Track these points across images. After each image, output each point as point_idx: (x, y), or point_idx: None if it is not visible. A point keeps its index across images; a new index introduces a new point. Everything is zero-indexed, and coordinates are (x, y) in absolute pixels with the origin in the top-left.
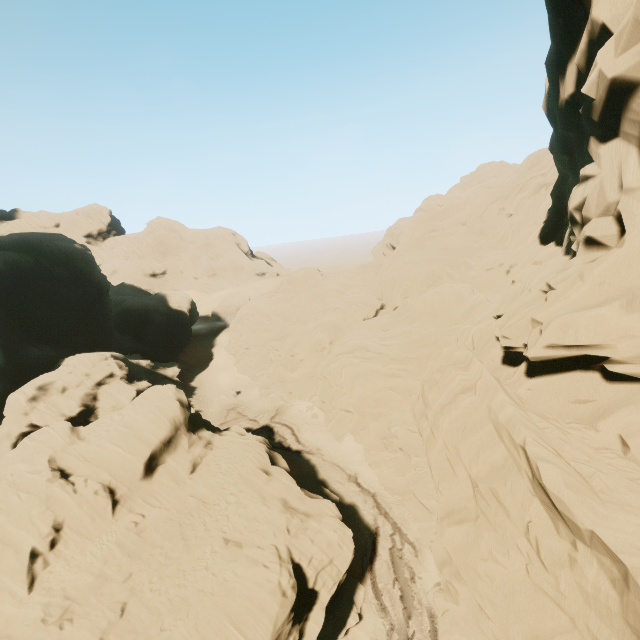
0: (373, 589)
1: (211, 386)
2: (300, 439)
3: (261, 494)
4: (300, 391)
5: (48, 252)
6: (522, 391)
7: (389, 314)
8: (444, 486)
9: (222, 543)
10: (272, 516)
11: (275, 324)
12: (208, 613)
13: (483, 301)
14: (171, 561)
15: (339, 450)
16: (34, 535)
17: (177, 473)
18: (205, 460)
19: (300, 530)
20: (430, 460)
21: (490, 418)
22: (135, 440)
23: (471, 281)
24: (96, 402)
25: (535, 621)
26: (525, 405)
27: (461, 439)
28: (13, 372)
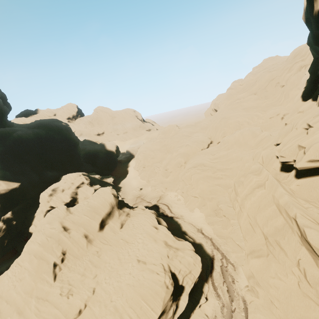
0: (212, 286)
1: (128, 186)
2: (172, 211)
3: (154, 238)
4: (171, 187)
5: (51, 128)
6: (293, 186)
7: (215, 146)
8: (248, 237)
9: (136, 262)
10: (160, 249)
11: (156, 154)
12: (132, 294)
13: (268, 136)
14: (114, 269)
15: (192, 216)
16: (54, 256)
17: (114, 228)
18: (127, 222)
19: (174, 256)
20: (240, 223)
21: (274, 202)
22: (94, 213)
23: (260, 125)
24: (77, 195)
25: (304, 312)
26: (295, 194)
27: (257, 213)
28: (42, 183)
